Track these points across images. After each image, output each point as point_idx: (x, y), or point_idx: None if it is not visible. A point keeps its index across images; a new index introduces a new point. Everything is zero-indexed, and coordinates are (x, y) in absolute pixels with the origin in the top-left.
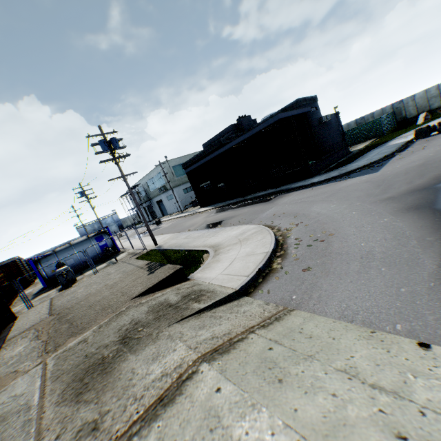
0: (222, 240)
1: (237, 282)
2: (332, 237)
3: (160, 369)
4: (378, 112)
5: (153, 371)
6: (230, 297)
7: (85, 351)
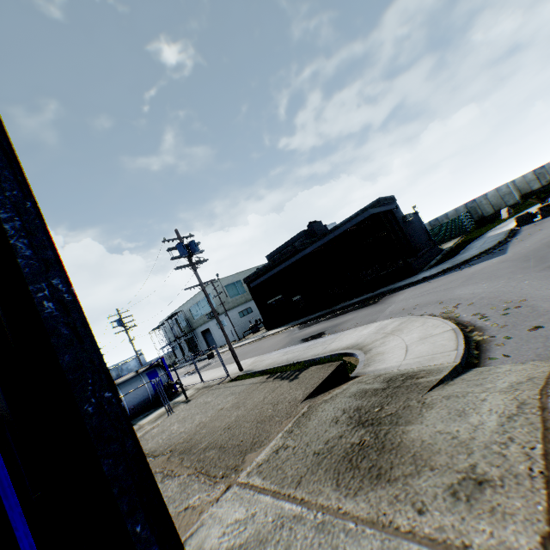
0: (357, 340)
1: (446, 357)
2: (527, 302)
3: (492, 416)
4: (452, 213)
5: (482, 420)
6: (457, 369)
7: (307, 451)
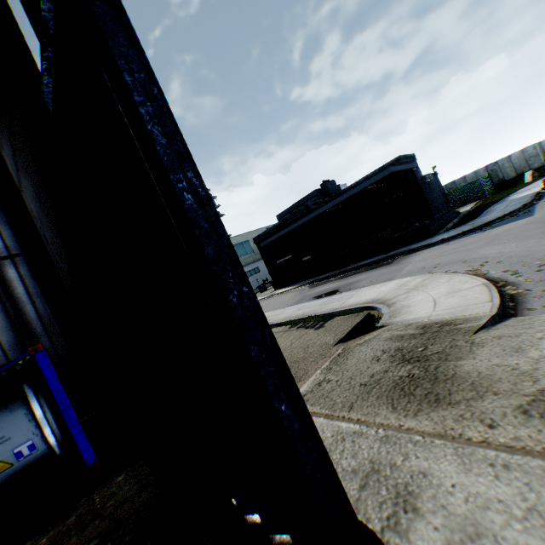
0: (377, 295)
1: (480, 308)
2: None
3: None
4: (471, 176)
5: (542, 355)
6: (494, 318)
7: (352, 384)
